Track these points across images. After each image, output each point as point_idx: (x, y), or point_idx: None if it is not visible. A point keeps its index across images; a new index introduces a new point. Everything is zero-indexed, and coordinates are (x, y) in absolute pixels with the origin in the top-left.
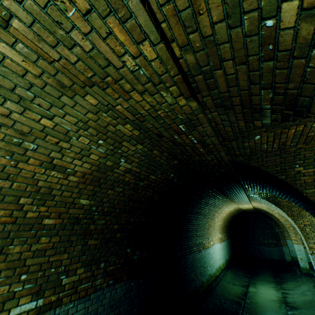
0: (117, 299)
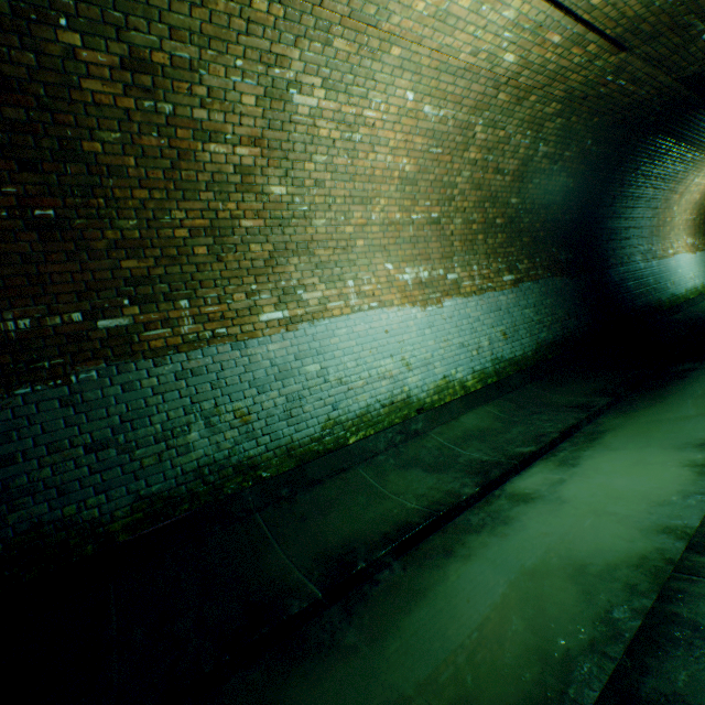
0: (558, 289)
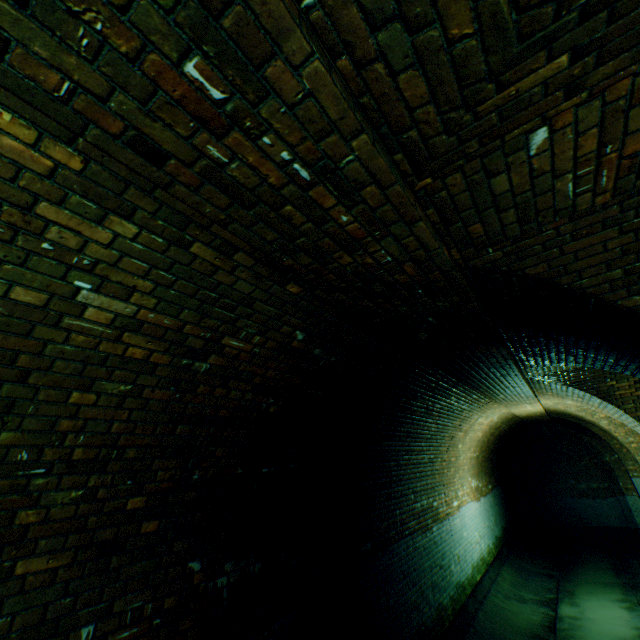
0: None
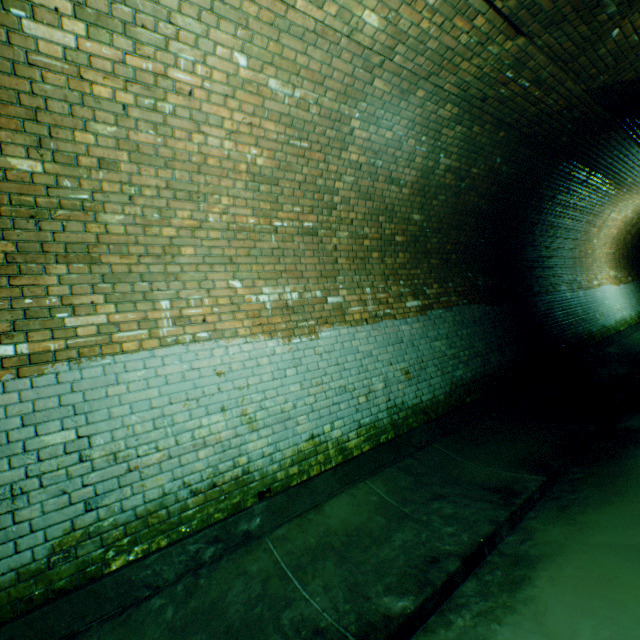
0: (477, 318)
